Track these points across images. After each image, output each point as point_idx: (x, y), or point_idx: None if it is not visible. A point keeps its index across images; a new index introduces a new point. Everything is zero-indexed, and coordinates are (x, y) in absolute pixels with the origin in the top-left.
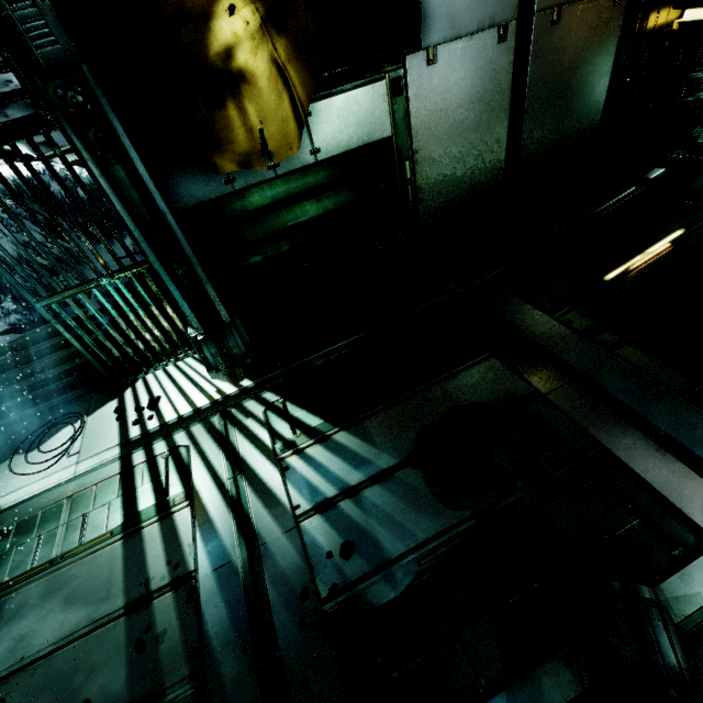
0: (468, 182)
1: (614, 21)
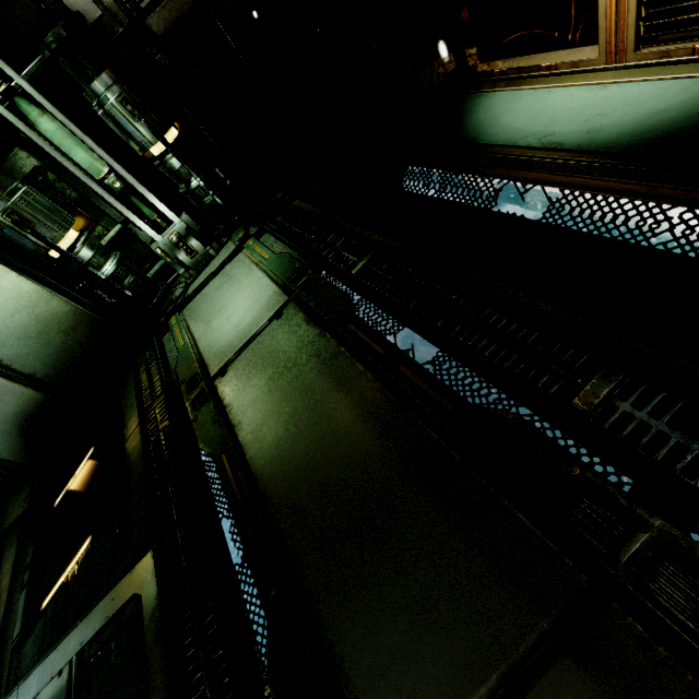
0: (6, 416)
1: (7, 278)
